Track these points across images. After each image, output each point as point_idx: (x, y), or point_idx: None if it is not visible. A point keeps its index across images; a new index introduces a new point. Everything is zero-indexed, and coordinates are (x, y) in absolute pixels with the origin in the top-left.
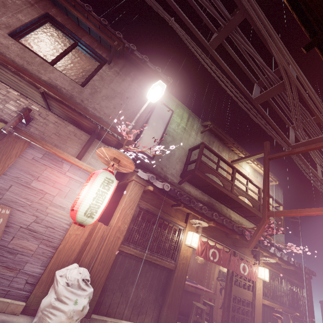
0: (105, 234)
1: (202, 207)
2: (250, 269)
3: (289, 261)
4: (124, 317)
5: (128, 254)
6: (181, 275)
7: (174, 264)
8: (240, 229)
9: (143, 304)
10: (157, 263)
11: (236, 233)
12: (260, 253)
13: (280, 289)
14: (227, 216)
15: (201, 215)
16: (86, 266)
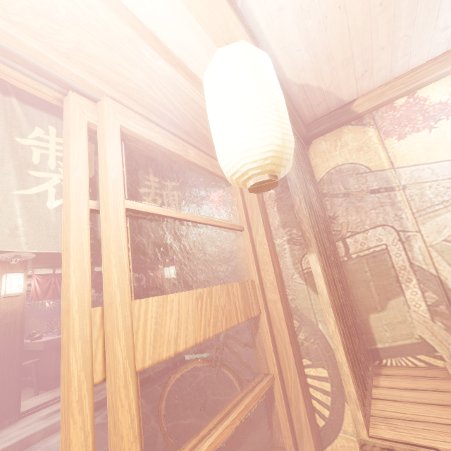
0: None
1: None
2: (146, 277)
3: (201, 246)
4: None
5: None
6: (8, 340)
7: None
8: None
9: None
10: None
11: None
12: None
13: (197, 278)
14: None
15: None
16: None
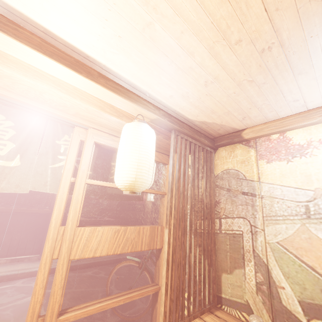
0: None
1: None
2: None
3: None
4: None
5: None
6: None
7: (49, 209)
8: None
9: (20, 243)
10: (28, 212)
11: None
12: None
13: None
14: None
15: None
16: None
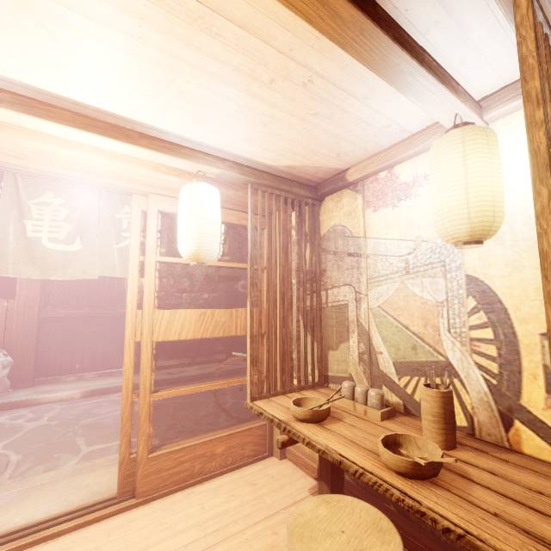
0: (11, 308)
1: None
2: None
3: None
4: (85, 371)
5: (63, 317)
6: None
7: None
8: None
9: (105, 354)
10: (107, 315)
11: None
12: None
13: None
14: None
15: None
16: (1, 344)
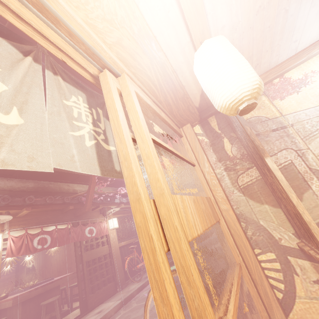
0: None
1: (1, 198)
2: (98, 228)
3: None
4: None
5: None
6: None
7: None
8: (76, 198)
9: None
10: None
11: (74, 204)
12: (106, 208)
13: (134, 225)
14: (70, 192)
15: (5, 208)
16: None
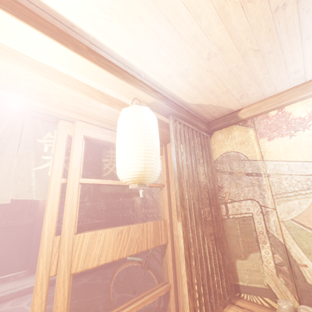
0: None
1: None
2: None
3: None
4: None
5: None
6: None
7: (33, 219)
8: None
9: (3, 261)
10: (9, 226)
11: None
12: None
13: None
14: None
15: None
16: None
